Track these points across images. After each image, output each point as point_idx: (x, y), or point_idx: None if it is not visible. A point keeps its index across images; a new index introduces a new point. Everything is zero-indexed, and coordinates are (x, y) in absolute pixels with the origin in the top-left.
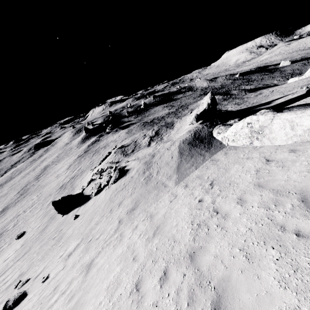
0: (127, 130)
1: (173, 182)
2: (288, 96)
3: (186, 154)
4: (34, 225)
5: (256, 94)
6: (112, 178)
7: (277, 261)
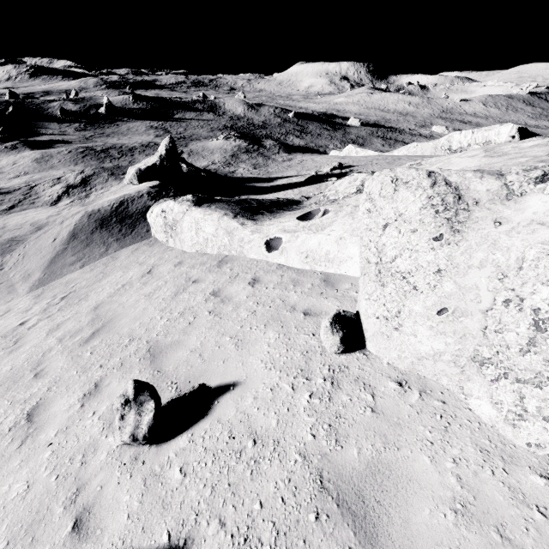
0: (40, 154)
1: (27, 287)
2: (295, 177)
3: (81, 239)
4: None
5: (287, 158)
6: None
7: None
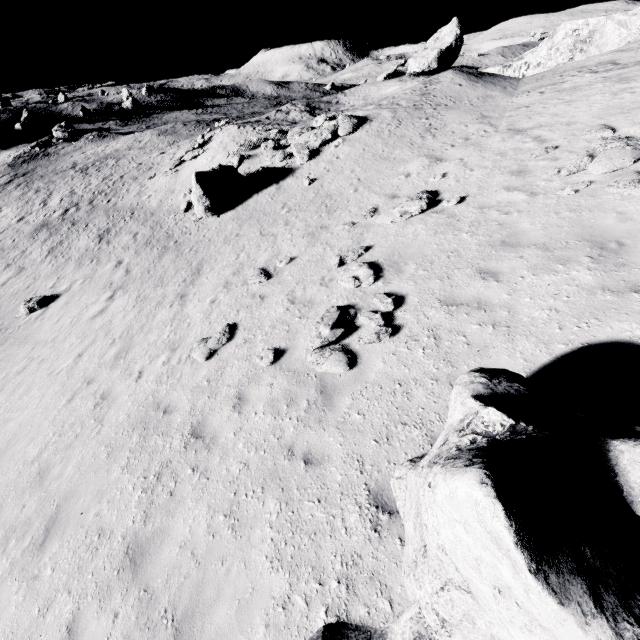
0: (157, 131)
1: (503, 97)
2: None
3: (481, 81)
4: (78, 276)
5: None
6: (344, 126)
7: None
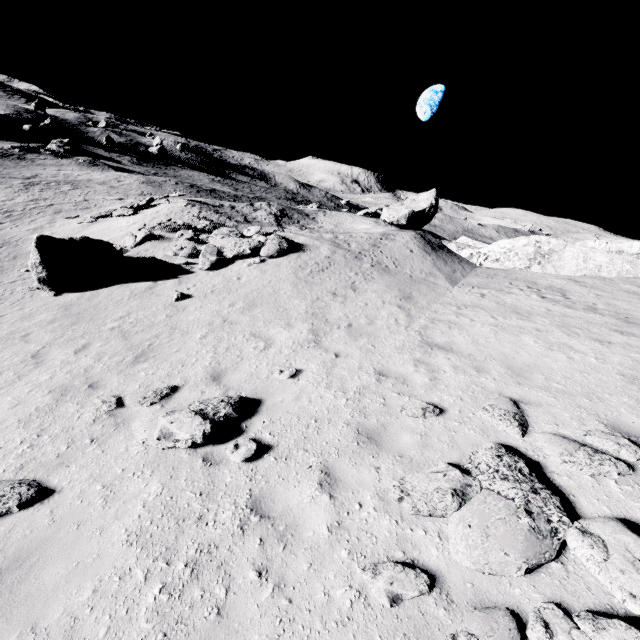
0: (145, 178)
1: (446, 282)
2: None
3: (434, 255)
4: None
5: None
6: (269, 246)
7: None
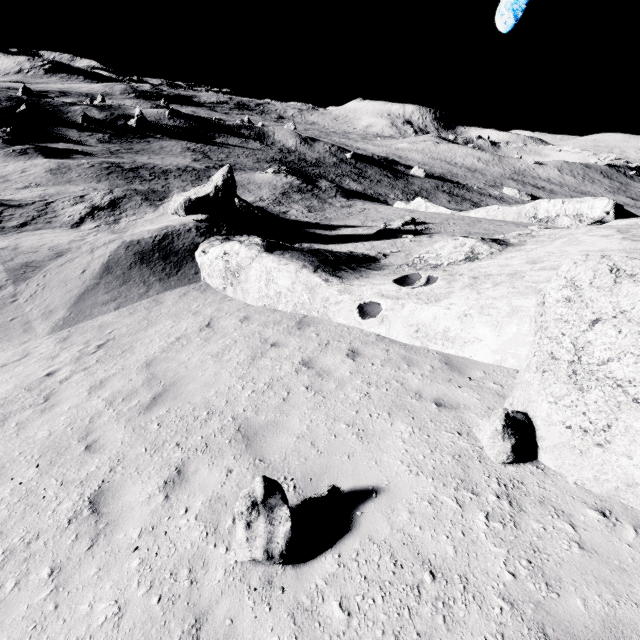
0: (56, 165)
1: (49, 326)
2: (361, 228)
3: (116, 274)
4: None
5: (346, 204)
6: None
7: (19, 486)
